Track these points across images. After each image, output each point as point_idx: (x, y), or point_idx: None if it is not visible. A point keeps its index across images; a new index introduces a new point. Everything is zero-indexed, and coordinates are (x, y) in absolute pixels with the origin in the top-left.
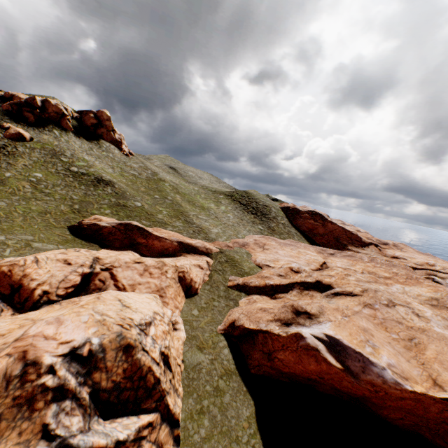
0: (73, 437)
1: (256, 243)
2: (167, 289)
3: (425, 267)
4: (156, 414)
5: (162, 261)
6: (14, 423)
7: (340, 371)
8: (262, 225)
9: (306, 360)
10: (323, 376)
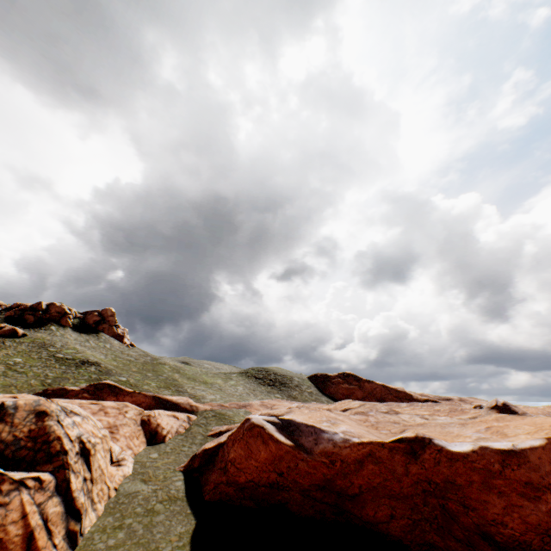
0: None
1: (263, 405)
2: (122, 426)
3: None
4: (51, 476)
5: (125, 403)
6: None
7: (292, 449)
8: (281, 394)
9: (255, 446)
10: (281, 470)
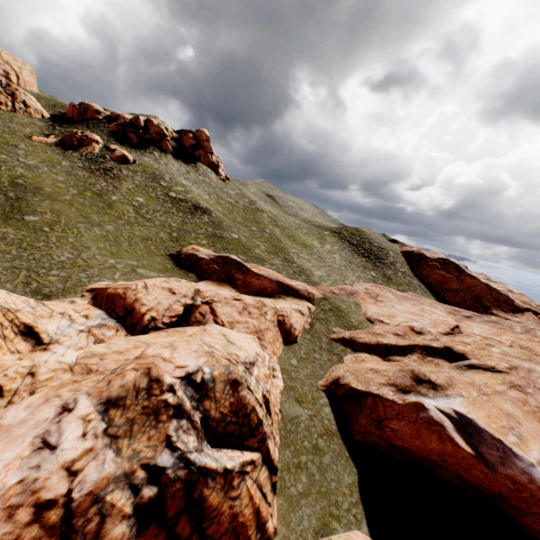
0: (190, 453)
1: (367, 293)
2: (266, 332)
3: None
4: (258, 453)
5: (262, 301)
6: (144, 429)
7: (470, 456)
8: (376, 271)
9: (427, 436)
10: (445, 459)
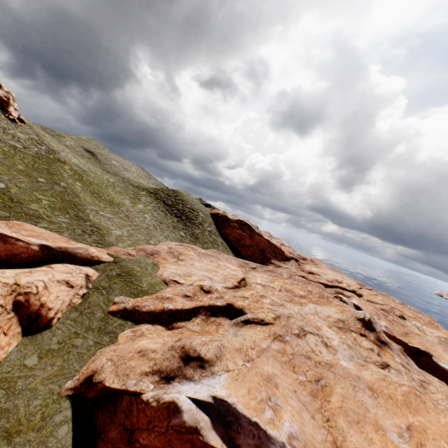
0: None
1: (170, 252)
2: None
3: (335, 283)
4: None
5: None
6: None
7: None
8: (186, 230)
9: (180, 447)
10: None
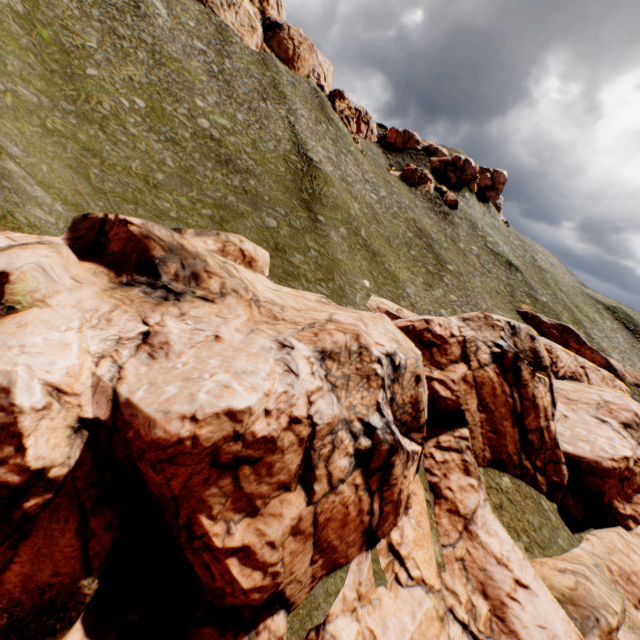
0: None
1: None
2: None
3: None
4: None
5: (611, 375)
6: None
7: None
8: None
9: None
10: None
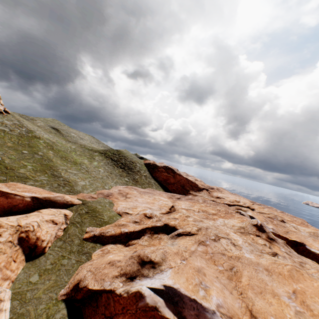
0: None
1: (120, 193)
2: None
3: (235, 203)
4: None
5: None
6: None
7: None
8: (129, 177)
9: None
10: None
